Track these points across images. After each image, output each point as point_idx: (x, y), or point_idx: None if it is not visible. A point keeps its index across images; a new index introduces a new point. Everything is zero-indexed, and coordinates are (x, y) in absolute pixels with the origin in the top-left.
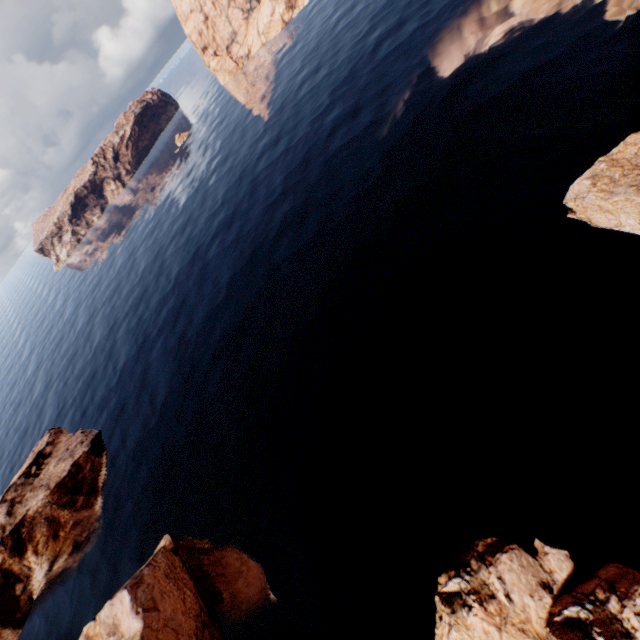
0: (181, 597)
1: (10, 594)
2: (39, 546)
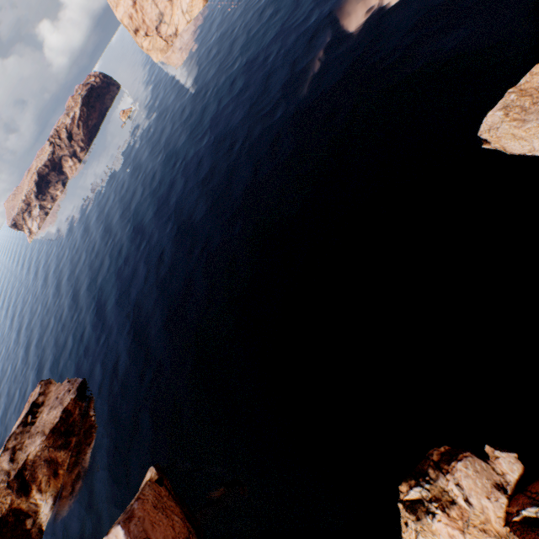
0: (170, 524)
1: (22, 529)
2: (42, 485)
